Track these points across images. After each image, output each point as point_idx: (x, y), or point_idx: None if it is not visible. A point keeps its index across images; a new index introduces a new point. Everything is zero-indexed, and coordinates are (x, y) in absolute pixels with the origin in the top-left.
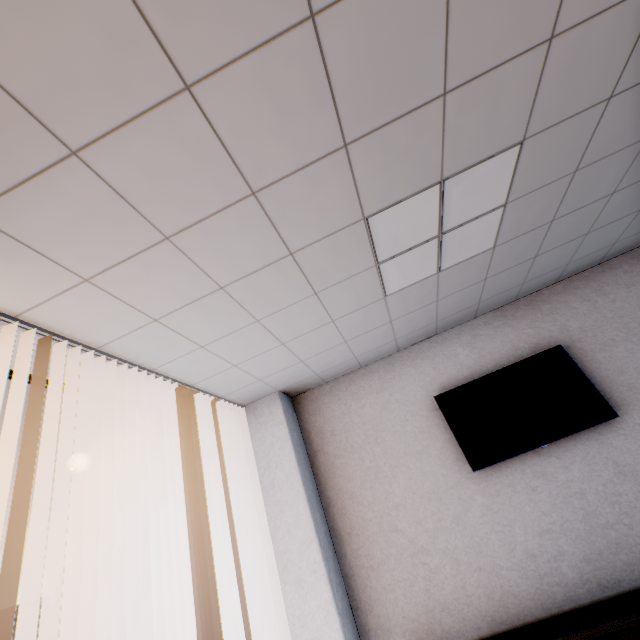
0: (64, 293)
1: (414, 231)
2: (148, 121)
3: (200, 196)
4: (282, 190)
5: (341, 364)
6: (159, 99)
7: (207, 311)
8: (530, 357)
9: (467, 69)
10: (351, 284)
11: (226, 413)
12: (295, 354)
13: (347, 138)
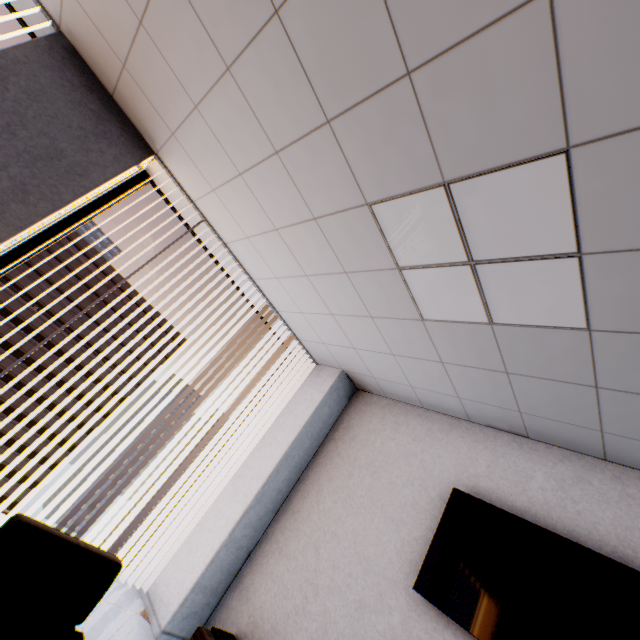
0: (207, 195)
1: (431, 242)
2: (218, 90)
3: (249, 147)
4: (294, 155)
5: (397, 384)
6: (219, 76)
7: (273, 246)
8: (634, 570)
9: (427, 44)
10: (377, 280)
11: (307, 360)
12: (346, 335)
13: (328, 115)
